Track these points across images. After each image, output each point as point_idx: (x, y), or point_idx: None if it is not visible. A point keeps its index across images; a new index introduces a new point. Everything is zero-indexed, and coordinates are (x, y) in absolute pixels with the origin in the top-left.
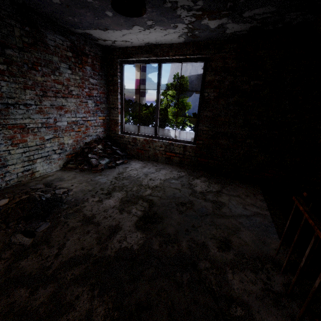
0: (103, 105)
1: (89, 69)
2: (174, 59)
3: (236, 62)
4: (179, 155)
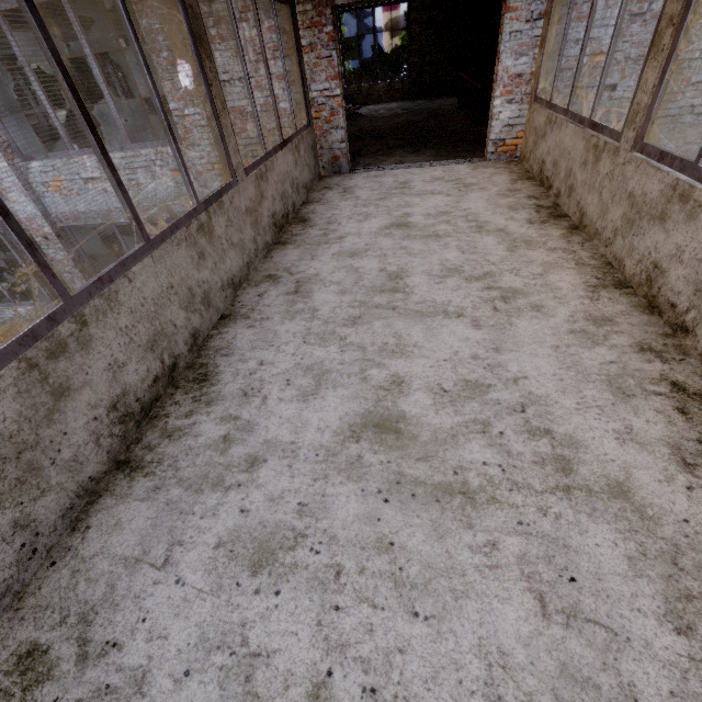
0: None
1: None
2: (385, 4)
3: (429, 1)
4: (399, 91)
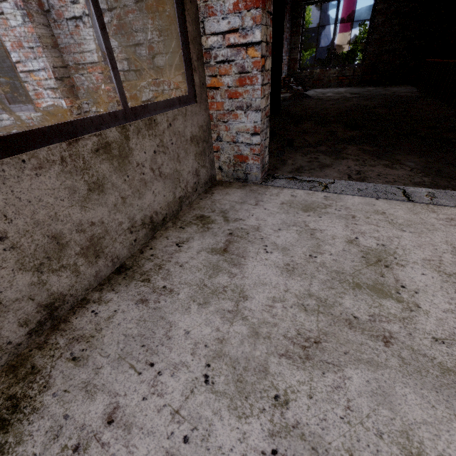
0: (288, 46)
1: (287, 16)
2: None
3: None
4: (349, 77)
